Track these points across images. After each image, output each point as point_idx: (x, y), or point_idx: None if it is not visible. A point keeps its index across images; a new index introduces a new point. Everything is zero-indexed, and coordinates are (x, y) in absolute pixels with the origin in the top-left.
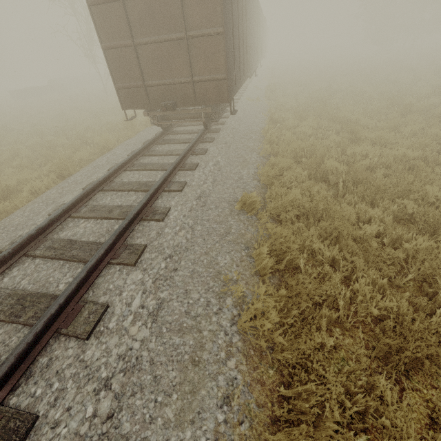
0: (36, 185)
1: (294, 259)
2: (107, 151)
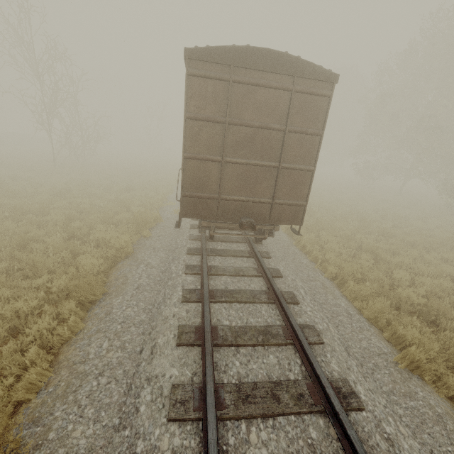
0: (44, 326)
1: None
2: (123, 256)
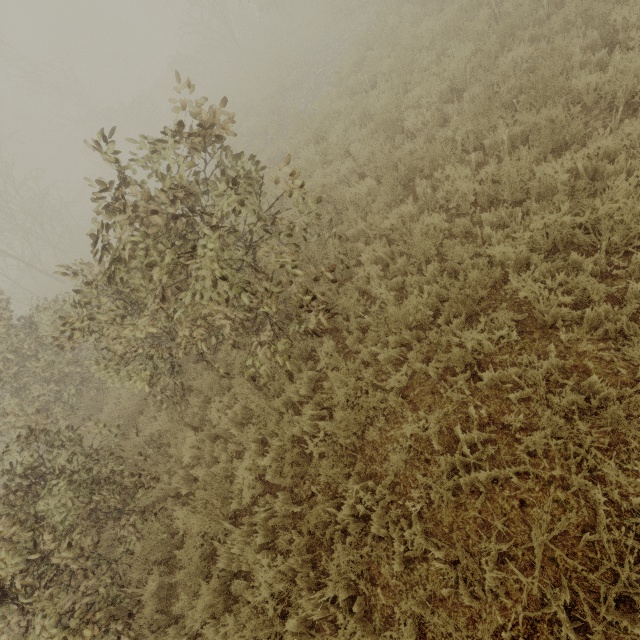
0: None
1: None
2: None
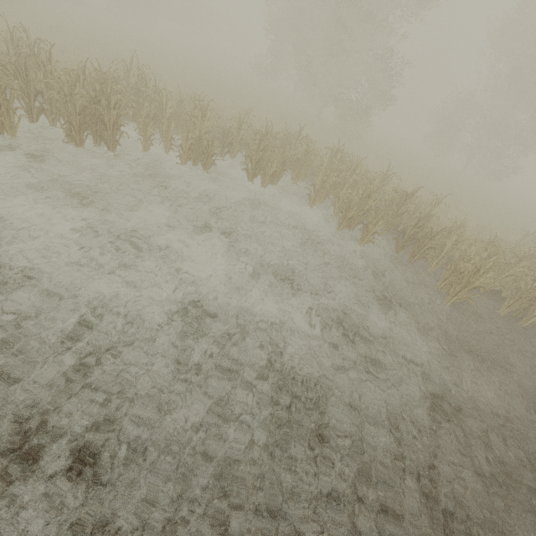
0: None
1: None
2: None
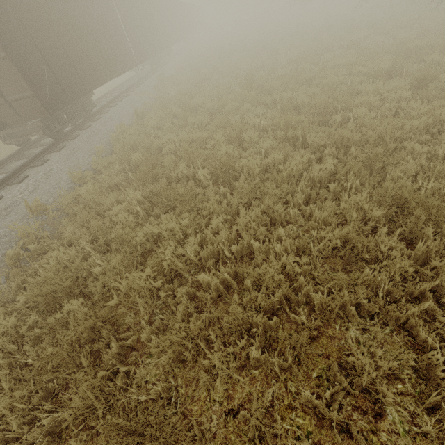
0: None
1: (51, 245)
2: None
